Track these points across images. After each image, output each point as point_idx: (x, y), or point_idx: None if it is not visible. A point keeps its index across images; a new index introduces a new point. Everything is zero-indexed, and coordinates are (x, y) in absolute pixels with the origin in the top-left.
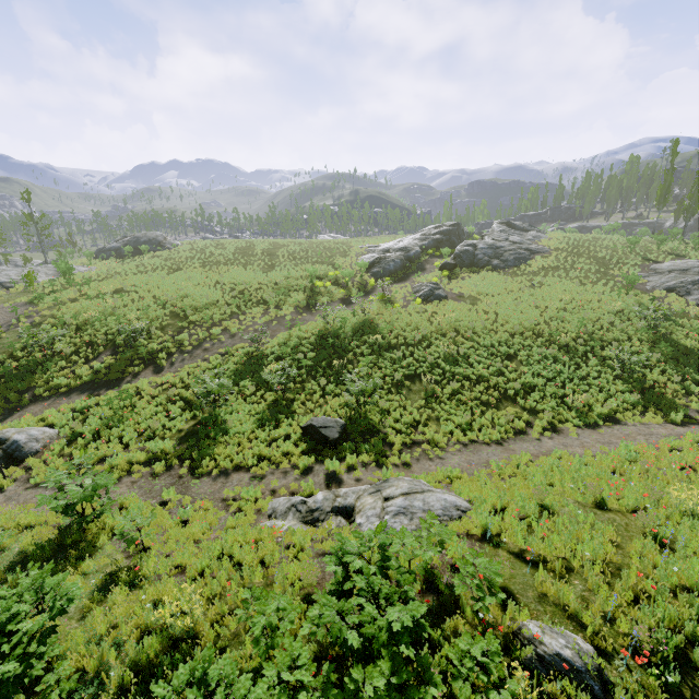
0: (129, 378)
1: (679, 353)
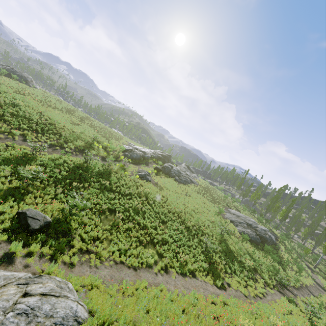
0: None
1: (228, 250)
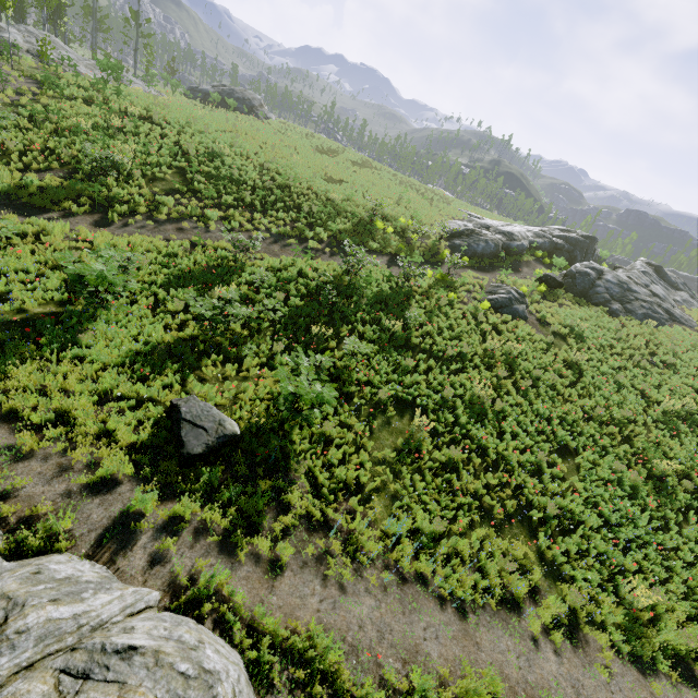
0: (56, 214)
1: None
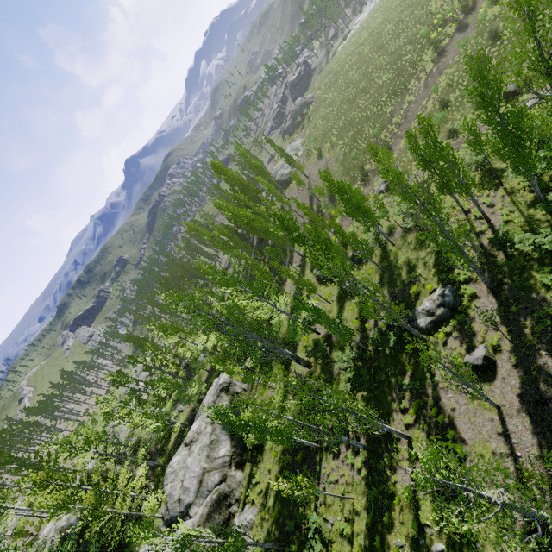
0: (394, 146)
1: None
